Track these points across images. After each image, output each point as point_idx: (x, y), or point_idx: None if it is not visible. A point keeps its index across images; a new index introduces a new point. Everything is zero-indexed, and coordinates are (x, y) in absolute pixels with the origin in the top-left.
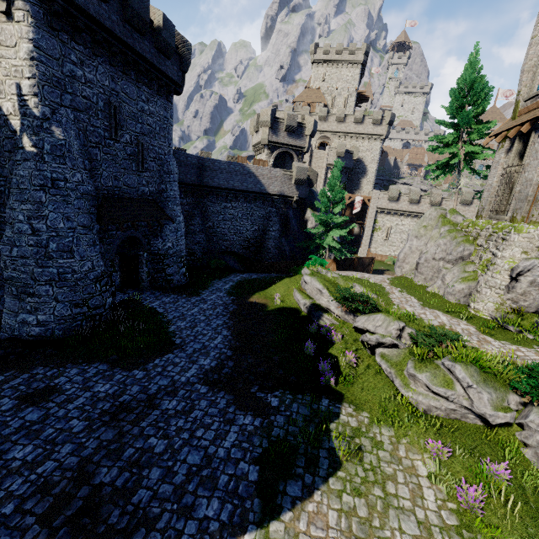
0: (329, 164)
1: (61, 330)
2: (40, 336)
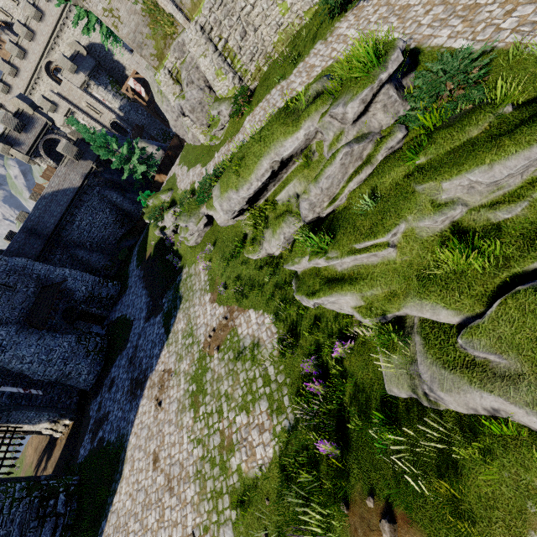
0: (81, 86)
1: (98, 366)
2: (95, 376)
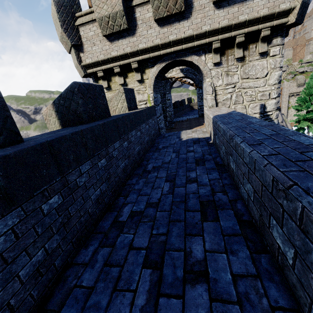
0: None
1: None
2: None
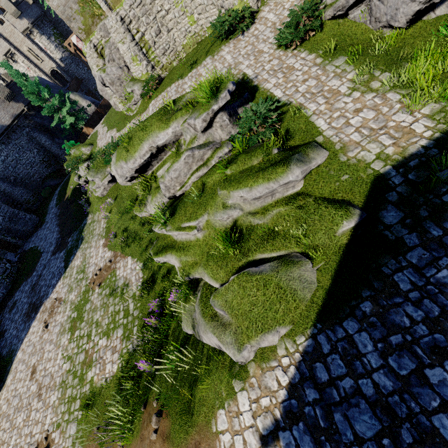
0: (24, 31)
1: (4, 290)
2: (1, 298)
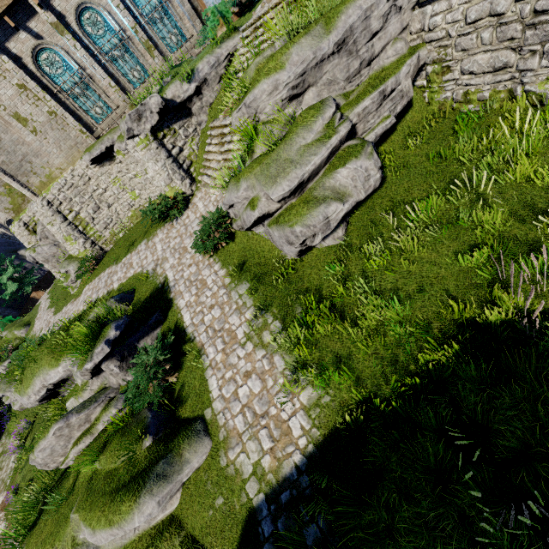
0: None
1: None
2: None
